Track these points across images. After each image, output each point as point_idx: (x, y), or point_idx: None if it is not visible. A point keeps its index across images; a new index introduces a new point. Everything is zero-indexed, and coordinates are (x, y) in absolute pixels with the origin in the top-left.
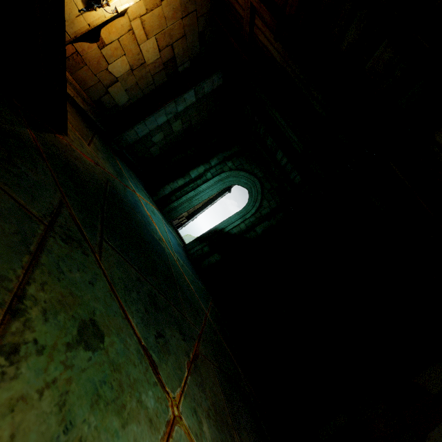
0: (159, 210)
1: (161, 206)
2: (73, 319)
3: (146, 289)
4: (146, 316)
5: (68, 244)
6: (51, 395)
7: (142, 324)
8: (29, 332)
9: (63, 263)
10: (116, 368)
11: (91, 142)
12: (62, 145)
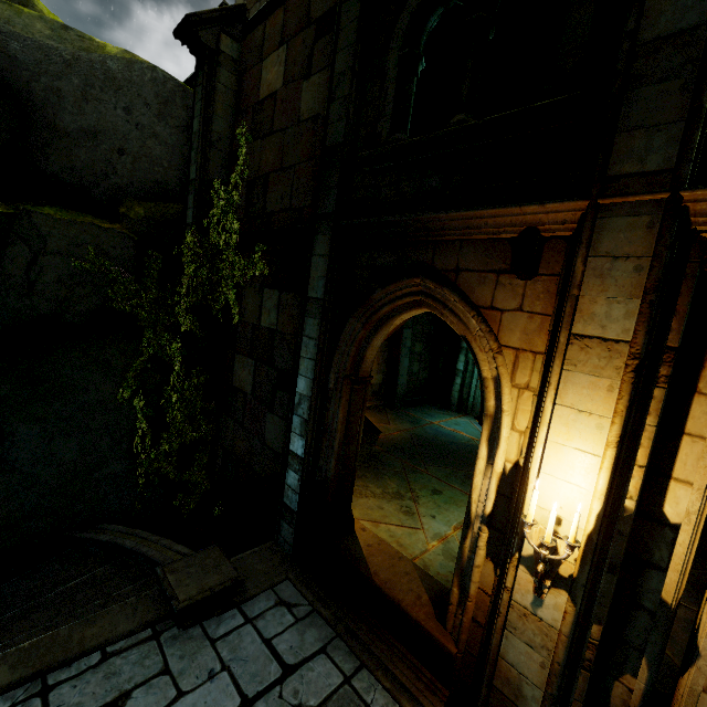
0: (463, 415)
1: (463, 411)
2: (428, 490)
3: (461, 473)
4: (463, 483)
5: (414, 474)
6: (431, 502)
7: (462, 486)
8: (418, 494)
9: (416, 479)
10: (451, 498)
11: (389, 421)
12: (384, 440)
